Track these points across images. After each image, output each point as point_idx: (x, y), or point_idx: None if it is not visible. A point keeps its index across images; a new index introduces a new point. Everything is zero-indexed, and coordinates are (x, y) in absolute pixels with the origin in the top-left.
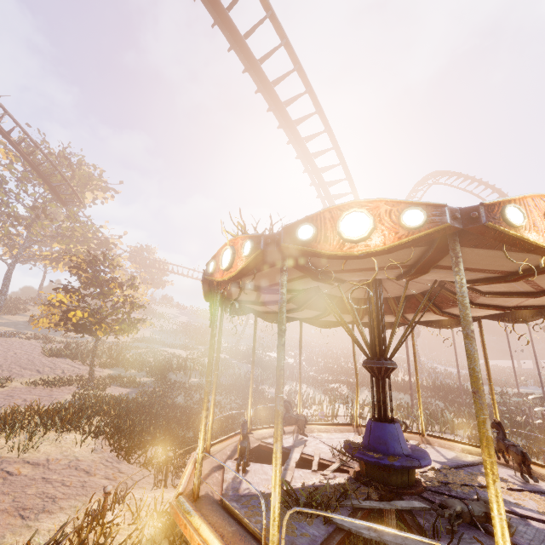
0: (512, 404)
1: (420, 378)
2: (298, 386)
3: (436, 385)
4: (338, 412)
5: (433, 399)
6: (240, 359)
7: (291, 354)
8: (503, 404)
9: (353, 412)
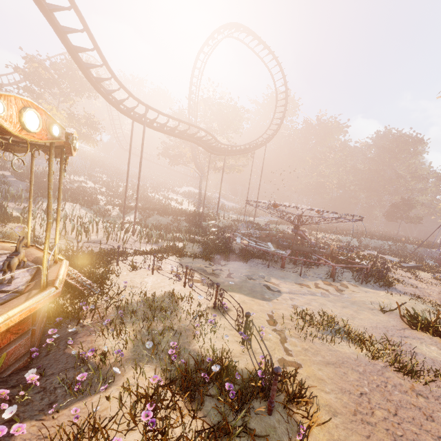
0: (235, 227)
1: (197, 208)
2: (69, 205)
3: (206, 213)
4: (68, 227)
5: (182, 221)
6: (25, 178)
7: (98, 180)
8: (230, 226)
9: (72, 228)
